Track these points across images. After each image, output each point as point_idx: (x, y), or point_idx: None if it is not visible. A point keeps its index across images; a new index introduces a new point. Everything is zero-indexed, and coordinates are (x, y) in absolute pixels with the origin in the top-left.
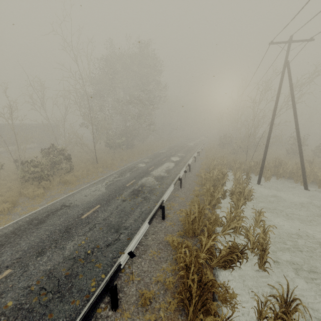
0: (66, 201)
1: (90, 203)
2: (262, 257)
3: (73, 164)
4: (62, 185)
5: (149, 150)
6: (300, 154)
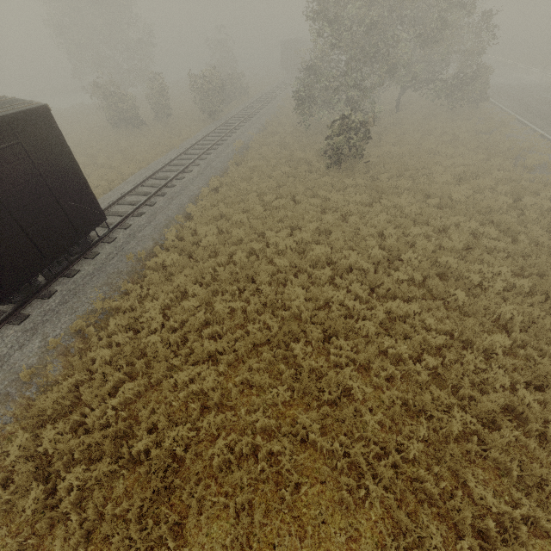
0: None
1: None
2: None
3: None
4: None
5: None
6: None
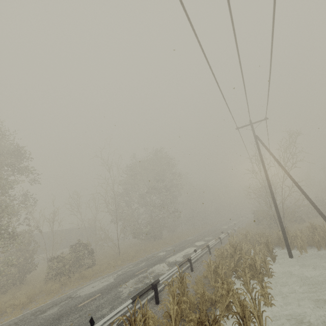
0: (73, 293)
1: (93, 293)
2: None
3: (98, 260)
4: (79, 281)
5: (177, 239)
6: (317, 212)
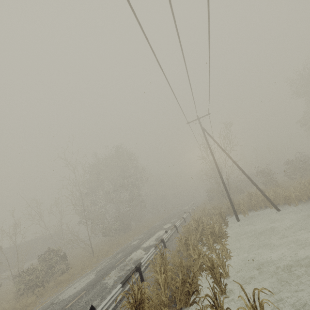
0: (55, 300)
1: (77, 293)
2: (216, 279)
3: (71, 264)
4: (55, 288)
5: (146, 227)
6: (252, 182)
